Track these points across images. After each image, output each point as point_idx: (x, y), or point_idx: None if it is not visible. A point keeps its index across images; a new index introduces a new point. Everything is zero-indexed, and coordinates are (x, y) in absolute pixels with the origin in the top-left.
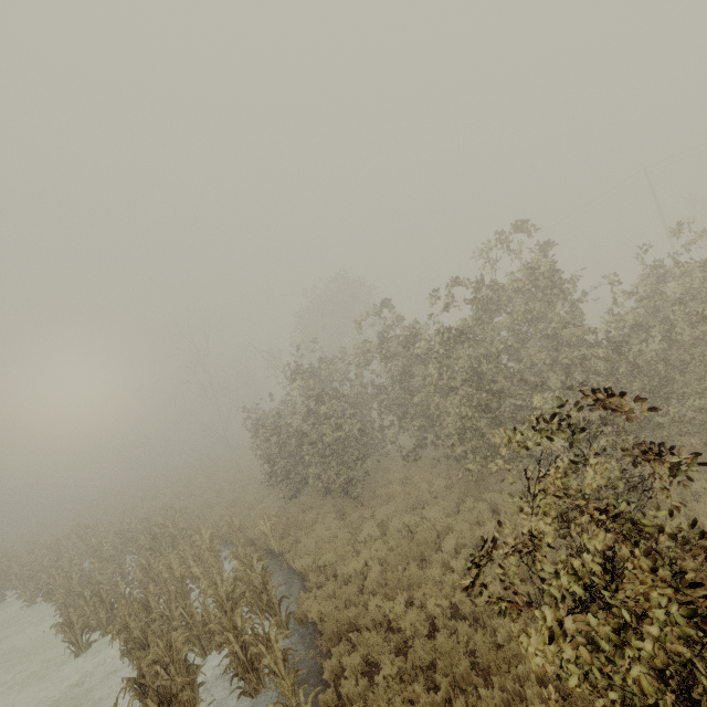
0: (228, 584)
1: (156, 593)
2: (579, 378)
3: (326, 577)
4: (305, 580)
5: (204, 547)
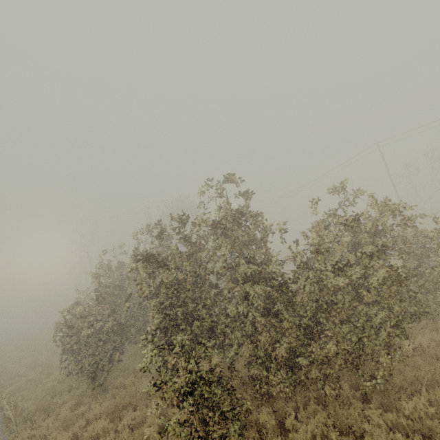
0: None
1: None
2: (240, 312)
3: None
4: None
5: None
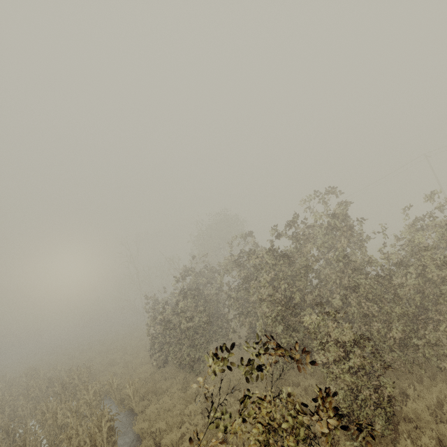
0: (81, 439)
1: (40, 436)
2: (352, 301)
3: (156, 442)
4: (142, 442)
5: (82, 402)
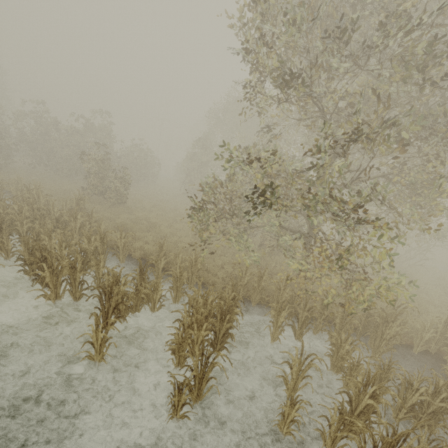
0: None
1: None
2: None
3: None
4: None
5: None
